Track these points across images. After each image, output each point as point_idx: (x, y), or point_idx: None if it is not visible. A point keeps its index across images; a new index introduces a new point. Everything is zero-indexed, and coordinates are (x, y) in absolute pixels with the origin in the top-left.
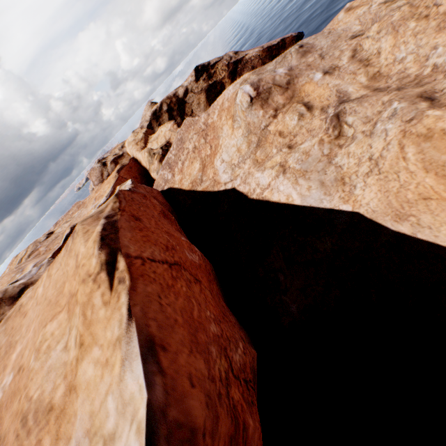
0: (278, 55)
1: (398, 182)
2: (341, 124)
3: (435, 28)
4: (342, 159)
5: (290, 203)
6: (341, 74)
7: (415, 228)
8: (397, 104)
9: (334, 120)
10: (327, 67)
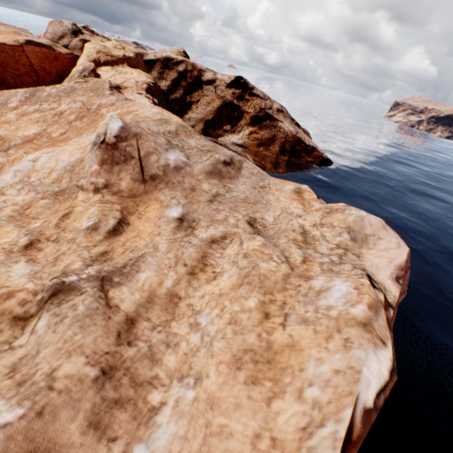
0: (299, 153)
1: None
2: (42, 309)
3: (243, 349)
4: None
5: None
6: (176, 244)
7: None
8: (4, 423)
9: (50, 293)
10: (195, 215)
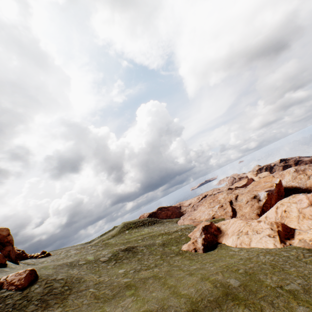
0: None
1: (311, 183)
2: (309, 177)
3: None
4: (306, 181)
5: (296, 186)
6: None
7: (311, 188)
8: None
9: (308, 177)
10: None
